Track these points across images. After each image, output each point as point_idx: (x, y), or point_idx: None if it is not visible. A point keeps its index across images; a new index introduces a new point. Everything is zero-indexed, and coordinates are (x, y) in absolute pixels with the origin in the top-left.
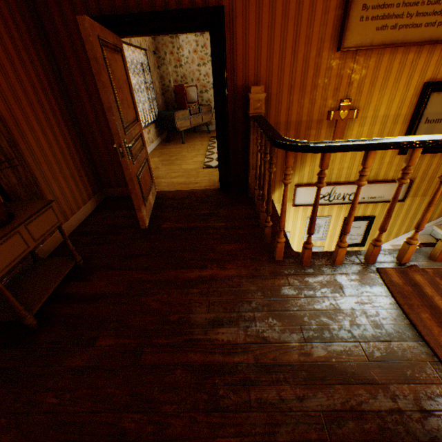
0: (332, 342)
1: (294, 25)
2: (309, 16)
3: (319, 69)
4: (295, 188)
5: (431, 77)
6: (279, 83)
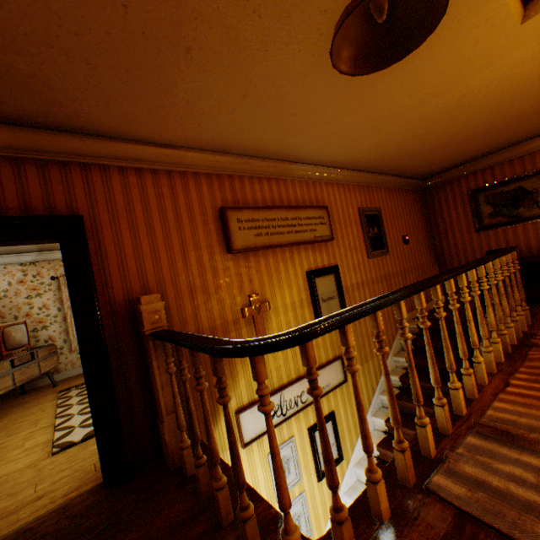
0: None
1: (178, 234)
2: (192, 226)
3: (217, 269)
4: (238, 415)
5: (308, 266)
6: (176, 289)
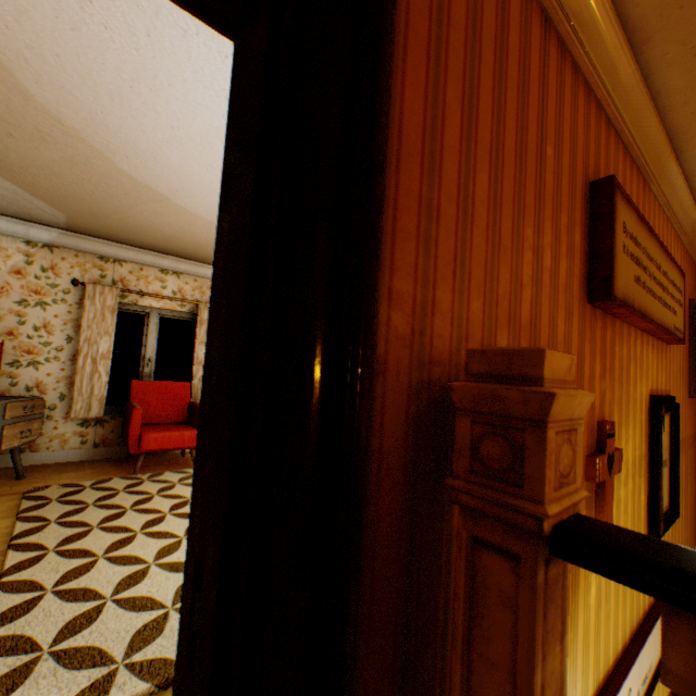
0: None
1: (533, 196)
2: (553, 193)
3: (569, 334)
4: None
5: (649, 385)
6: None
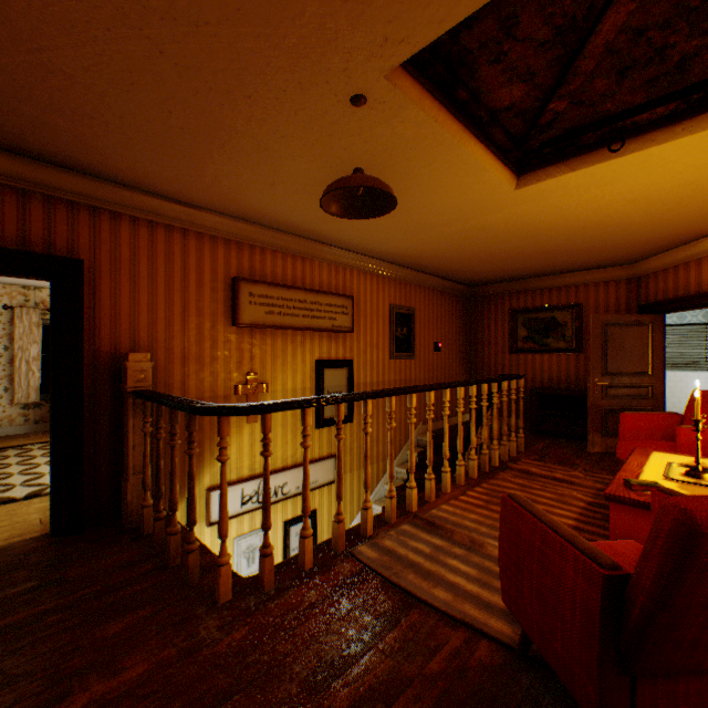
0: (349, 666)
1: (182, 296)
2: (199, 291)
3: (218, 340)
4: (210, 492)
5: (320, 355)
6: (169, 352)
